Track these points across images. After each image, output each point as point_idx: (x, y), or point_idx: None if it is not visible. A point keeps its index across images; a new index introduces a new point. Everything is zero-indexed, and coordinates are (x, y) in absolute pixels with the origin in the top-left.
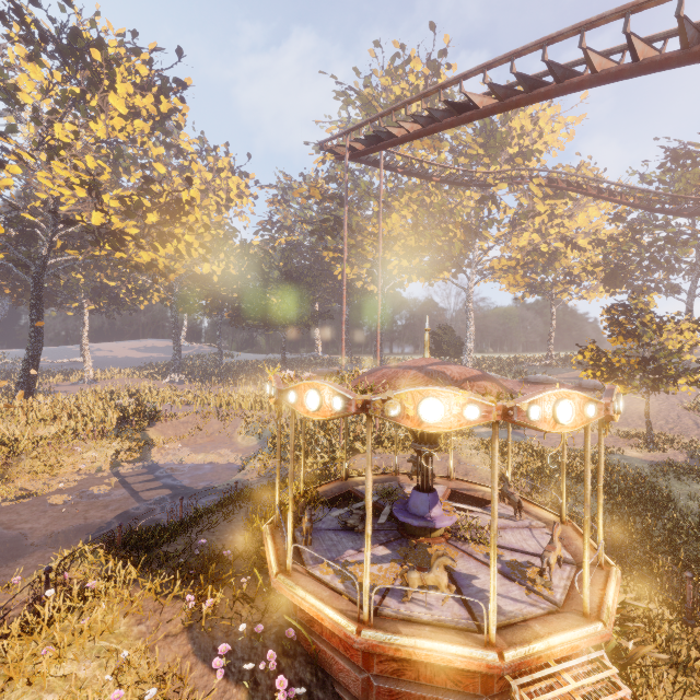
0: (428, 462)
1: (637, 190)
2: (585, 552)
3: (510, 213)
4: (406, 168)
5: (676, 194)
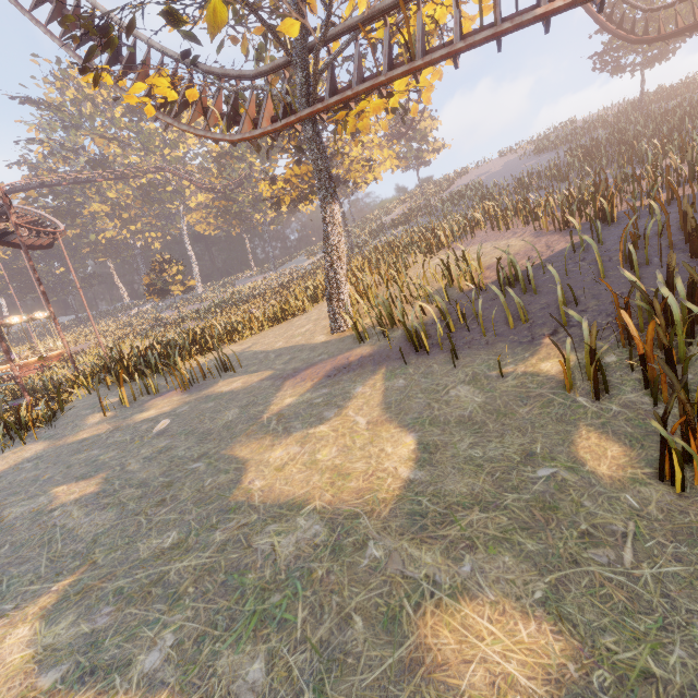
0: (6, 345)
1: (197, 182)
2: (12, 351)
3: (170, 189)
4: (71, 180)
5: (210, 184)
